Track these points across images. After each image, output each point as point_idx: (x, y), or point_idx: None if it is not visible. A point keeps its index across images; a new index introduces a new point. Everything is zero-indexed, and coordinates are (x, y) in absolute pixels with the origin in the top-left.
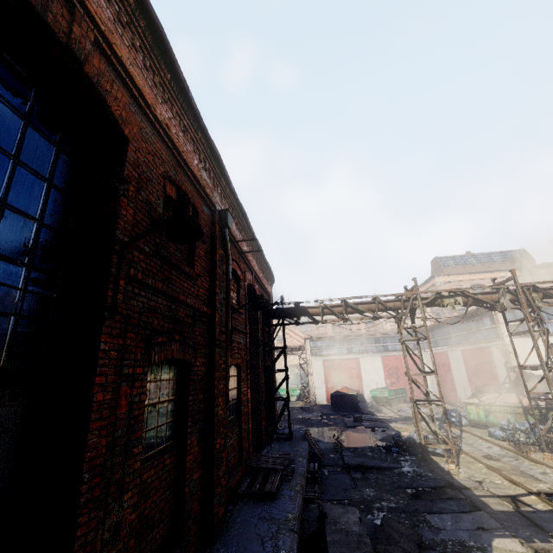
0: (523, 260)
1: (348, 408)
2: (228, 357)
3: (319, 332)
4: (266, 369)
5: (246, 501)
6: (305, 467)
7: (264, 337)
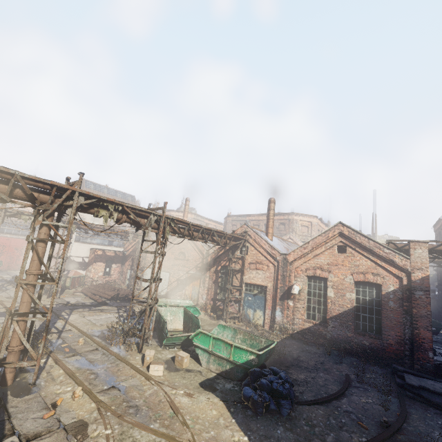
0: (131, 201)
1: None
2: None
3: None
4: None
5: None
6: None
7: None
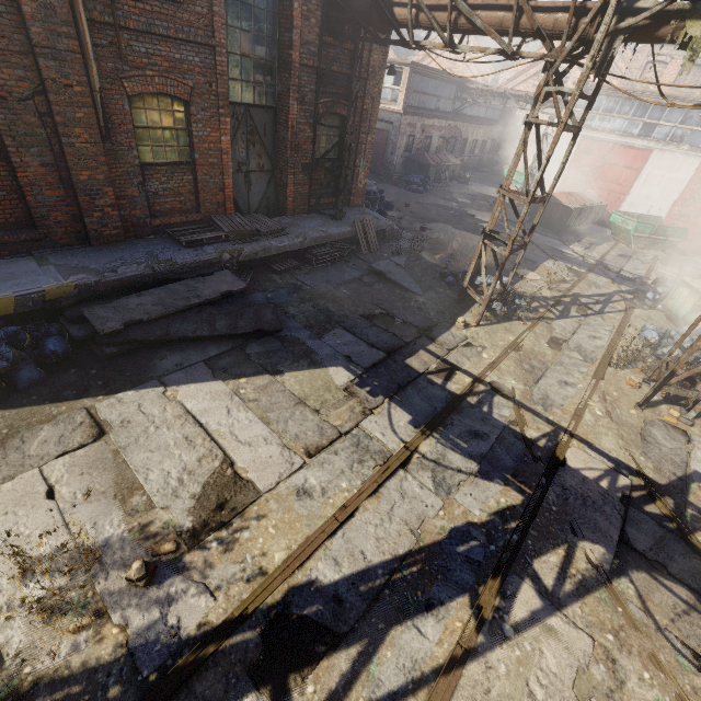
0: None
1: (550, 224)
2: (92, 78)
3: (643, 75)
4: (316, 118)
5: (167, 239)
6: (286, 244)
7: (320, 60)
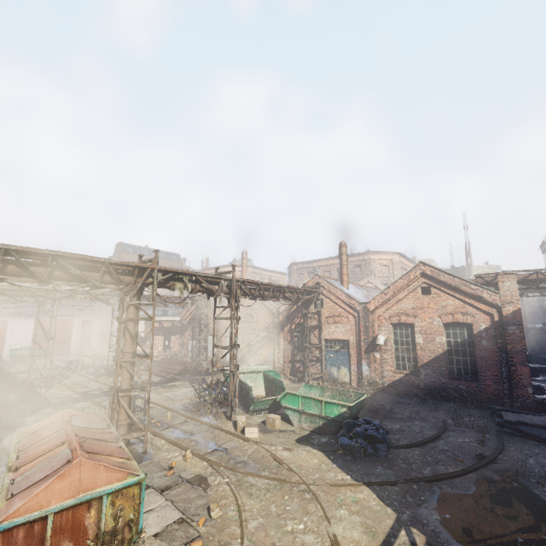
0: (176, 261)
1: None
2: None
3: None
4: None
5: None
6: None
7: None
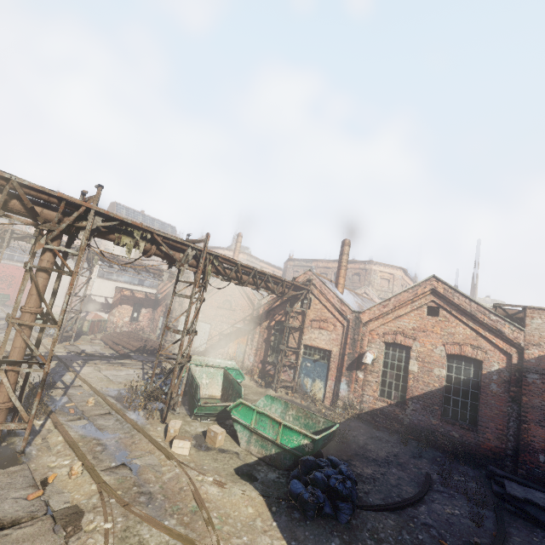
0: (171, 233)
1: None
2: None
3: None
4: None
5: None
6: None
7: None
